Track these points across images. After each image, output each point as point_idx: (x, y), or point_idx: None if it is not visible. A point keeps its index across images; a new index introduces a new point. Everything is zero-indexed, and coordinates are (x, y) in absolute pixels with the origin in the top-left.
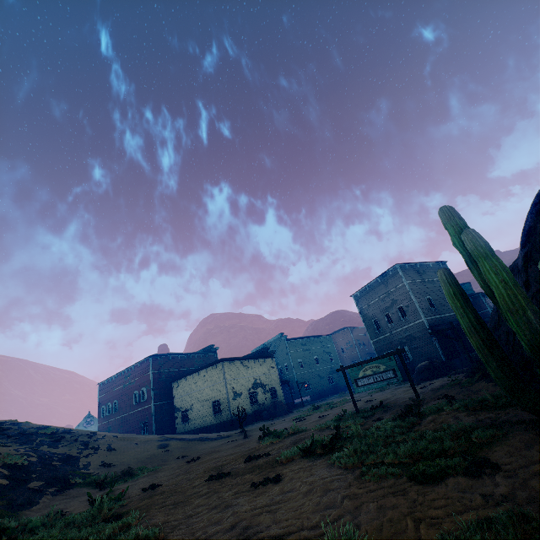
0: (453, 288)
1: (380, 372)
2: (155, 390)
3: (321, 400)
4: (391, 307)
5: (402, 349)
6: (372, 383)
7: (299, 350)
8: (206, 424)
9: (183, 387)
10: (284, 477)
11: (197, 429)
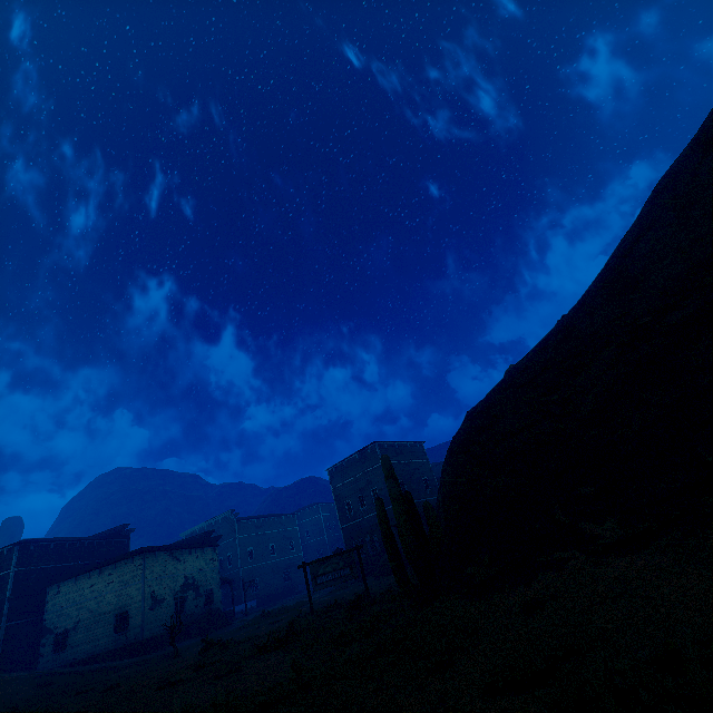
0: (382, 513)
1: (339, 568)
2: (14, 600)
3: (270, 605)
4: (365, 489)
5: (360, 545)
6: (330, 580)
7: (251, 534)
8: (97, 652)
9: (67, 594)
10: (245, 668)
11: (78, 662)
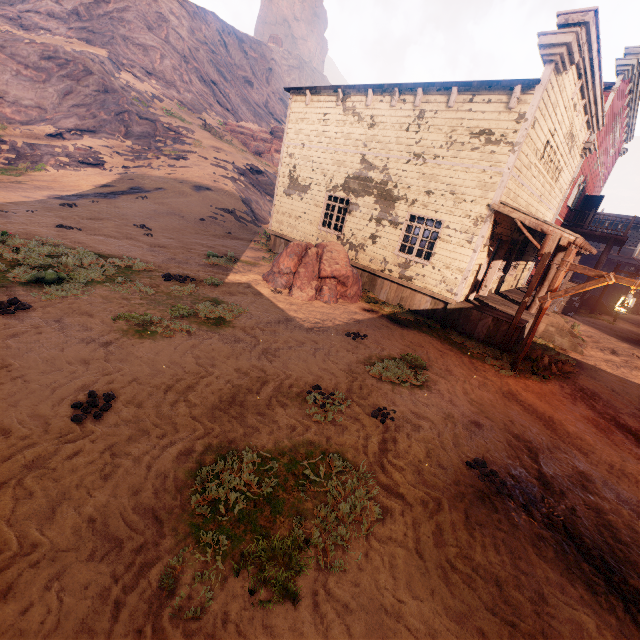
0: None
1: None
2: None
3: None
4: None
5: None
6: None
7: None
8: None
9: None
10: None
11: None
